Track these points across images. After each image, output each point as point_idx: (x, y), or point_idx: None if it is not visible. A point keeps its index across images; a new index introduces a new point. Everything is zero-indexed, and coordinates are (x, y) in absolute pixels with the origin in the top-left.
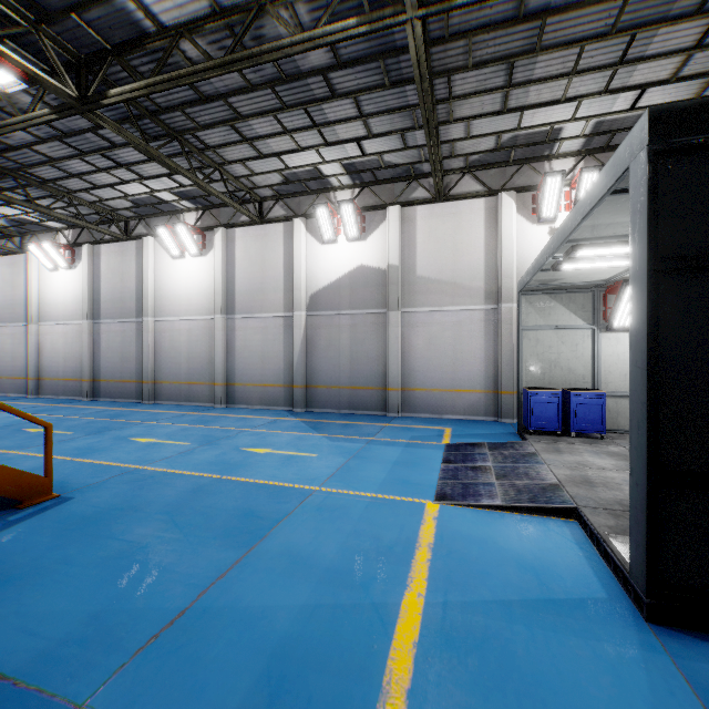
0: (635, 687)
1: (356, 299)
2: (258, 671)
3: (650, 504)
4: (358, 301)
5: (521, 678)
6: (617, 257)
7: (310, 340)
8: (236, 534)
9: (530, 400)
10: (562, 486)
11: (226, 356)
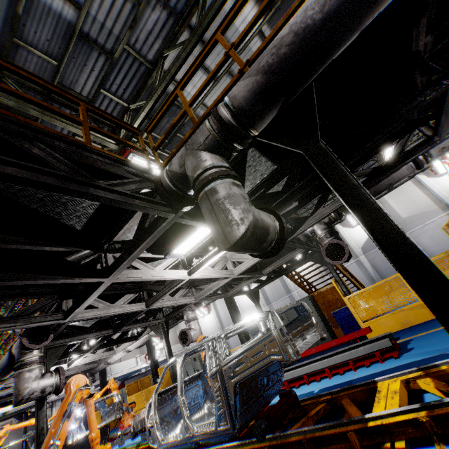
0: None
1: None
2: None
3: None
4: None
5: None
6: None
7: (373, 265)
8: None
9: None
10: None
11: None
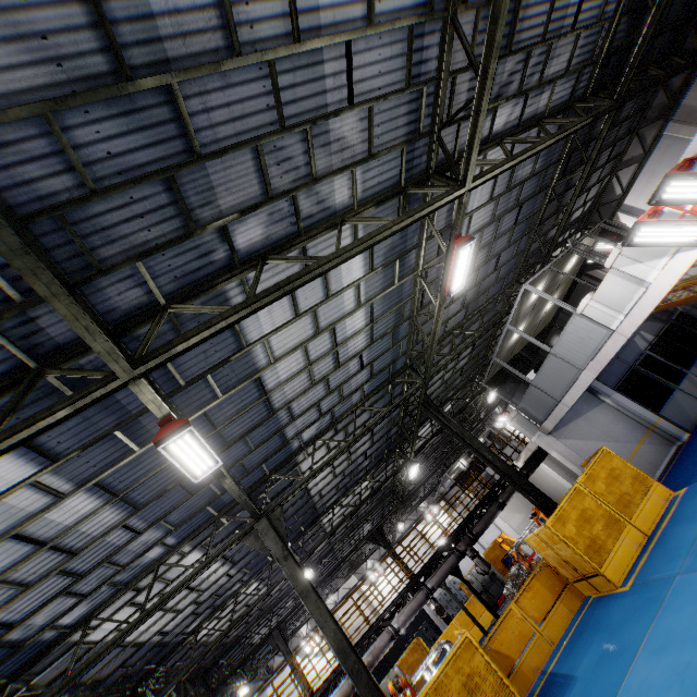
0: None
1: None
2: None
3: None
4: None
5: None
6: None
7: None
8: None
9: None
10: None
11: None
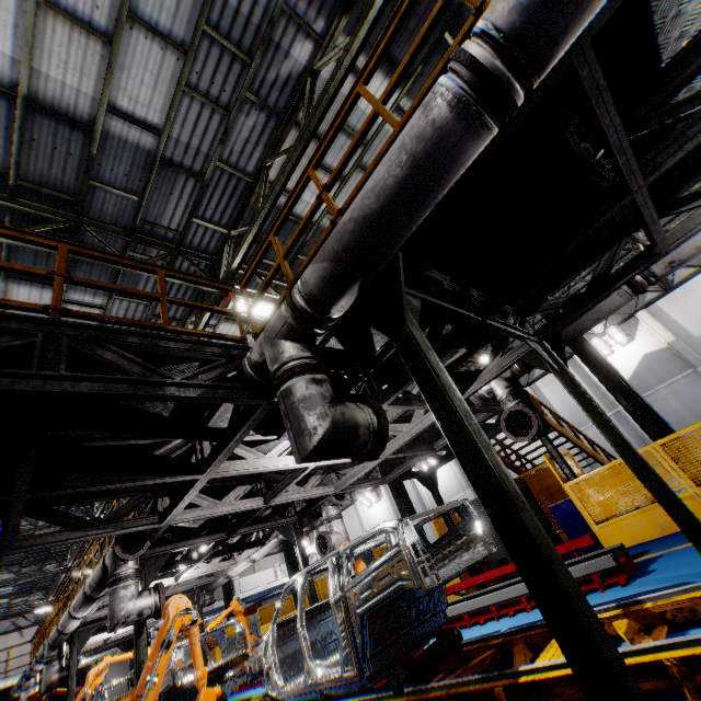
0: None
1: (659, 375)
2: None
3: None
4: (662, 376)
5: None
6: None
7: None
8: None
9: None
10: None
11: (586, 463)
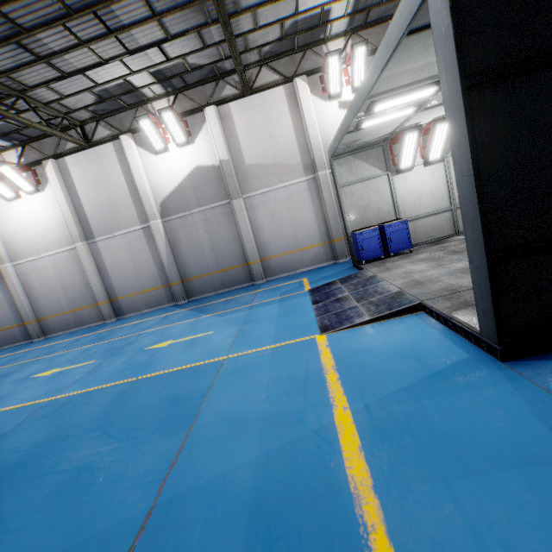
0: (520, 410)
1: (201, 197)
2: (244, 534)
3: (492, 279)
4: (204, 199)
5: (447, 439)
6: (401, 108)
7: (173, 242)
8: (171, 421)
9: (358, 239)
10: (404, 292)
11: (100, 277)
